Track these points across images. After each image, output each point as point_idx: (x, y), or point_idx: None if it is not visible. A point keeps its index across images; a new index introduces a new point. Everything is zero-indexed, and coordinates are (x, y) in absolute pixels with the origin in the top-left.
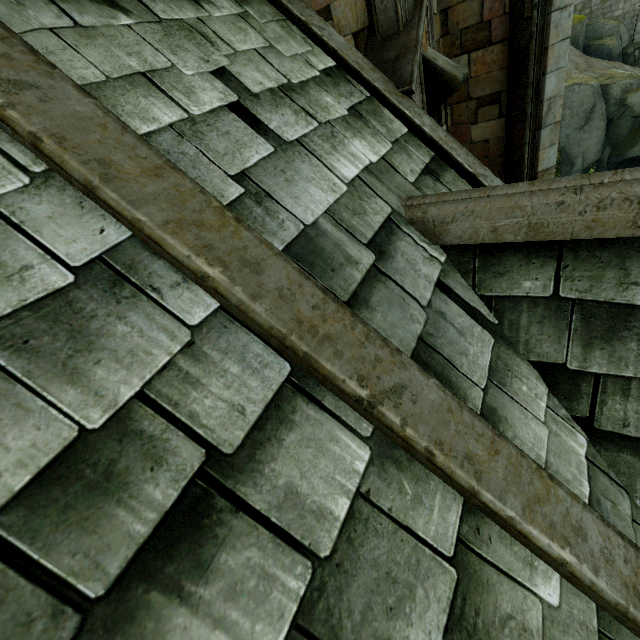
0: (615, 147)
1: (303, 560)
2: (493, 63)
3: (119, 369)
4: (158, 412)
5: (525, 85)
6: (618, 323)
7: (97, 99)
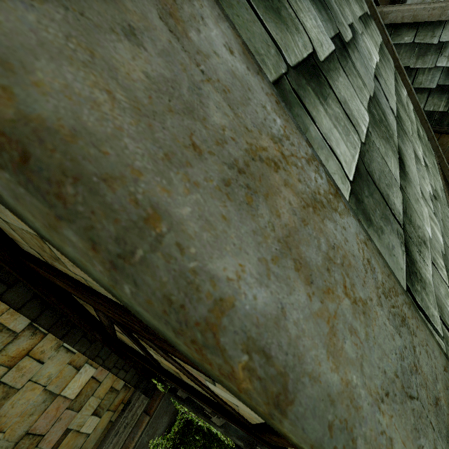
0: None
1: (379, 38)
2: None
3: None
4: None
5: (398, 2)
6: (427, 50)
7: None
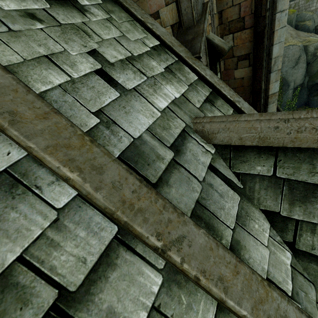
0: (311, 77)
1: None
2: (245, 39)
3: (8, 242)
4: (30, 268)
5: (262, 50)
6: (309, 193)
7: (16, 73)
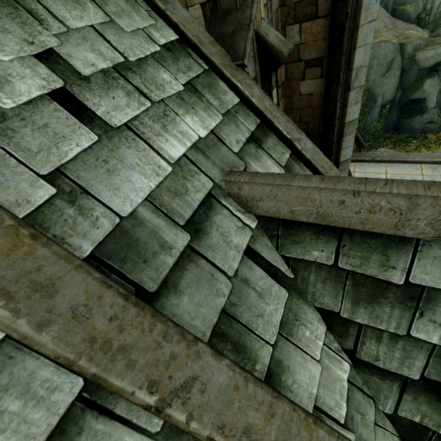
0: (404, 90)
1: None
2: (318, 33)
3: None
4: None
5: (340, 55)
6: (378, 292)
7: None
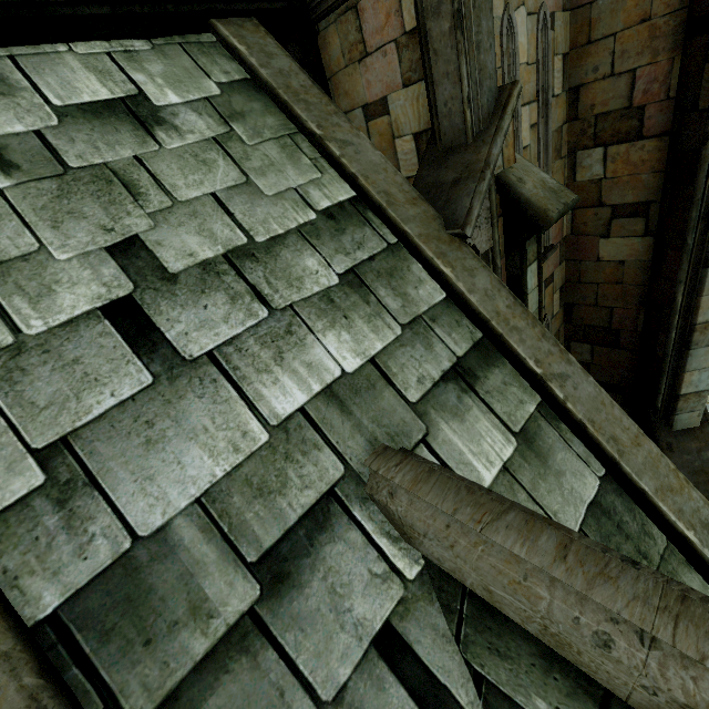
0: None
1: None
2: (642, 163)
3: None
4: None
5: (689, 202)
6: None
7: None
